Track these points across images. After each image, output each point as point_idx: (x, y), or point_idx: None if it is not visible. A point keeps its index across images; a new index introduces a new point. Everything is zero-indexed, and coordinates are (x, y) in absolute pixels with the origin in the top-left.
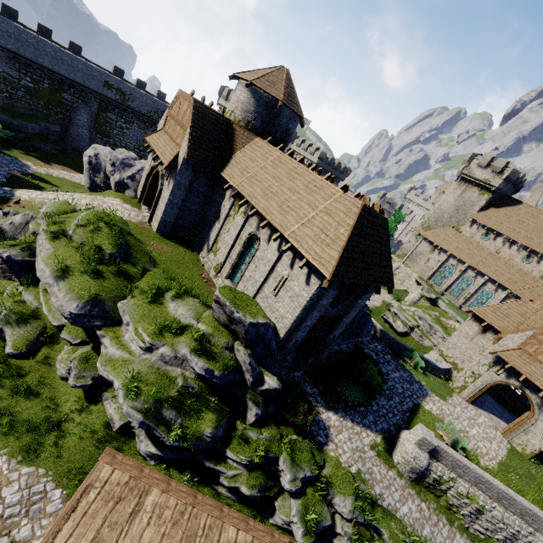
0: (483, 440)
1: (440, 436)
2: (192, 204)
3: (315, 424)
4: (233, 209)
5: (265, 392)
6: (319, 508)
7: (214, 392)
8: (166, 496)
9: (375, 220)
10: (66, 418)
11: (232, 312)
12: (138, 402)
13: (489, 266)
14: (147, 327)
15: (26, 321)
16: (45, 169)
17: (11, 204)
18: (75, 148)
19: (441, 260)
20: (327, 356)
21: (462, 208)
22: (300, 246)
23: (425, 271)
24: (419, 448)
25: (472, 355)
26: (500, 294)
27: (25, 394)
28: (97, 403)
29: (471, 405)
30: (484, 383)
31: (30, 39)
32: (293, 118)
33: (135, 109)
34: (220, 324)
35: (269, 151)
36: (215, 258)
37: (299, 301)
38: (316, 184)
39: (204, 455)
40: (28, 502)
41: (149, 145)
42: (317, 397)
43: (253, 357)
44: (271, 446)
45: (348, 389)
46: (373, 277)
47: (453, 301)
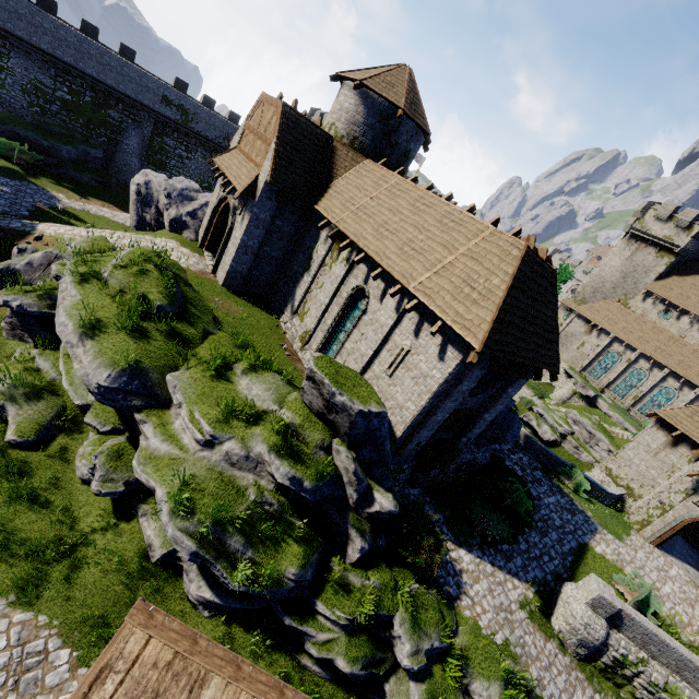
0: (681, 603)
1: (620, 594)
2: (272, 248)
3: (441, 567)
4: (330, 256)
5: (375, 516)
6: (452, 698)
7: (300, 512)
8: (234, 690)
9: (541, 270)
10: (84, 540)
11: (332, 394)
12: (190, 522)
13: (670, 355)
14: (207, 410)
15: (38, 396)
16: (80, 203)
17: (31, 240)
18: (120, 182)
19: (601, 345)
20: (455, 468)
21: (632, 275)
22: (433, 303)
23: (578, 360)
24: (593, 611)
25: (655, 478)
26: (686, 394)
27: (29, 501)
28: (131, 520)
29: (657, 549)
30: (679, 518)
31: (71, 37)
32: (416, 135)
33: (199, 133)
34: (311, 412)
35: (383, 176)
36: (301, 323)
37: (428, 384)
38: (453, 218)
39: (282, 607)
40: (19, 668)
41: (218, 168)
42: (443, 527)
43: (358, 463)
44: (382, 599)
45: (485, 516)
46: (535, 355)
47: (617, 402)
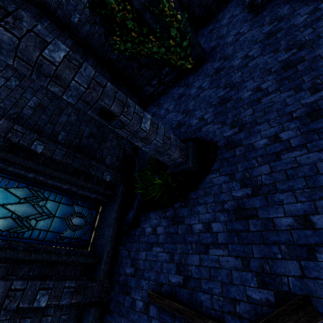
0: None
1: None
2: None
3: None
4: None
5: None
6: None
7: None
8: None
9: None
10: None
11: None
12: None
13: None
14: None
15: None
16: None
17: None
18: None
19: None
20: None
21: None
22: None
23: None
24: None
25: None
26: None
27: None
28: None
29: None
30: None
31: None
32: None
33: None
34: None
35: None
36: None
37: None
38: None
39: None
40: None
41: None
42: None
43: None
44: None
45: None
46: None
47: None
